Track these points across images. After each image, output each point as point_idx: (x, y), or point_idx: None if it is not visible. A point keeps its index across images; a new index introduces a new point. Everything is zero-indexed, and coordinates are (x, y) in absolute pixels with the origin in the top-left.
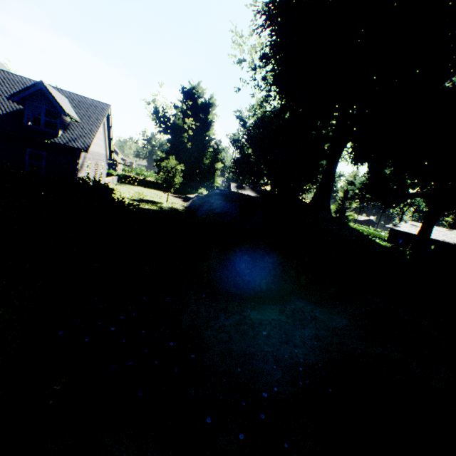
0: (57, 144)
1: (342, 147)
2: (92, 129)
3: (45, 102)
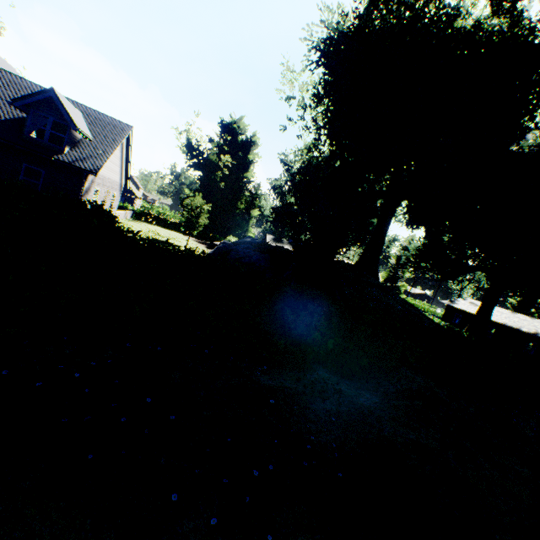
0: (60, 162)
1: (396, 205)
2: (107, 150)
3: (53, 113)
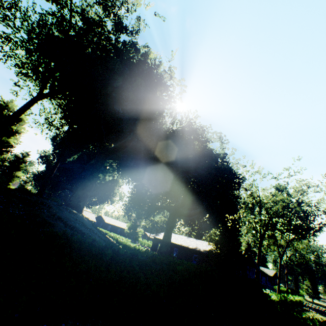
0: None
1: (103, 158)
2: None
3: None
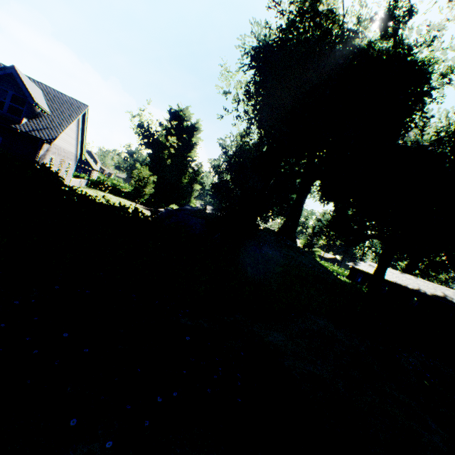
0: (17, 131)
1: (311, 184)
2: (63, 123)
3: (13, 87)
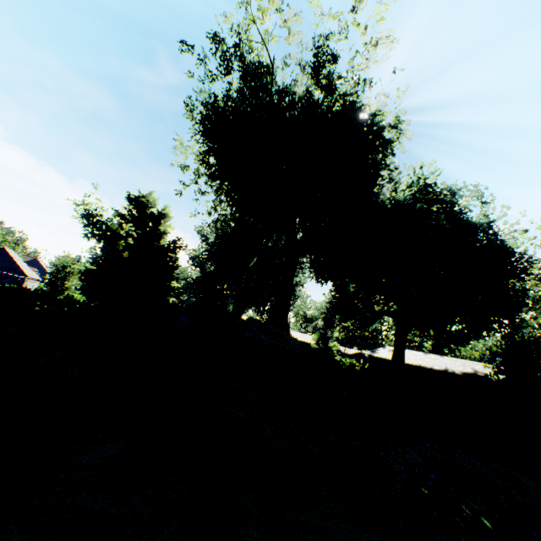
0: None
1: (296, 258)
2: None
3: None
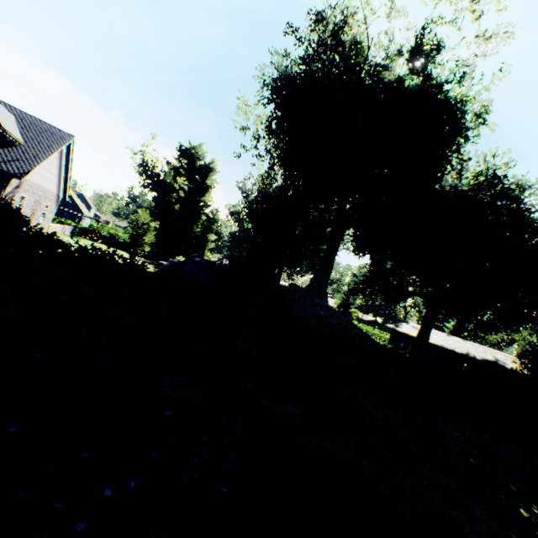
0: None
1: (342, 232)
2: (39, 155)
3: None
